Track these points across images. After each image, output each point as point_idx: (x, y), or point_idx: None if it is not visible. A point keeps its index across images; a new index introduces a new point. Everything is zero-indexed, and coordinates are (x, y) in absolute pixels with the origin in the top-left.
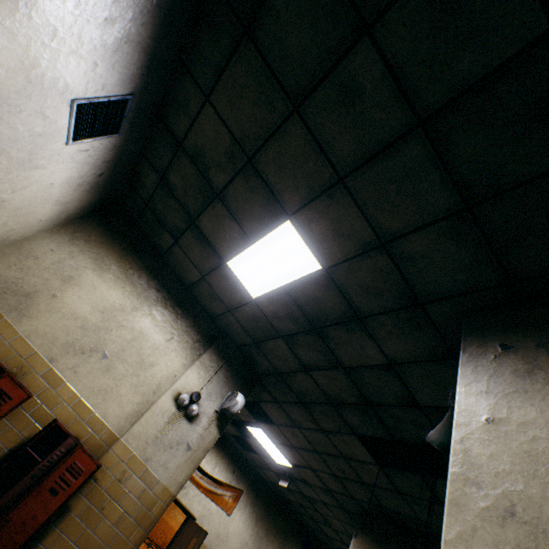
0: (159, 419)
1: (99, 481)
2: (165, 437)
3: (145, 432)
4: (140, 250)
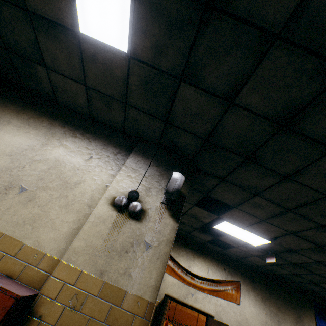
0: (100, 227)
1: (46, 318)
2: (114, 244)
3: (89, 245)
4: (35, 105)
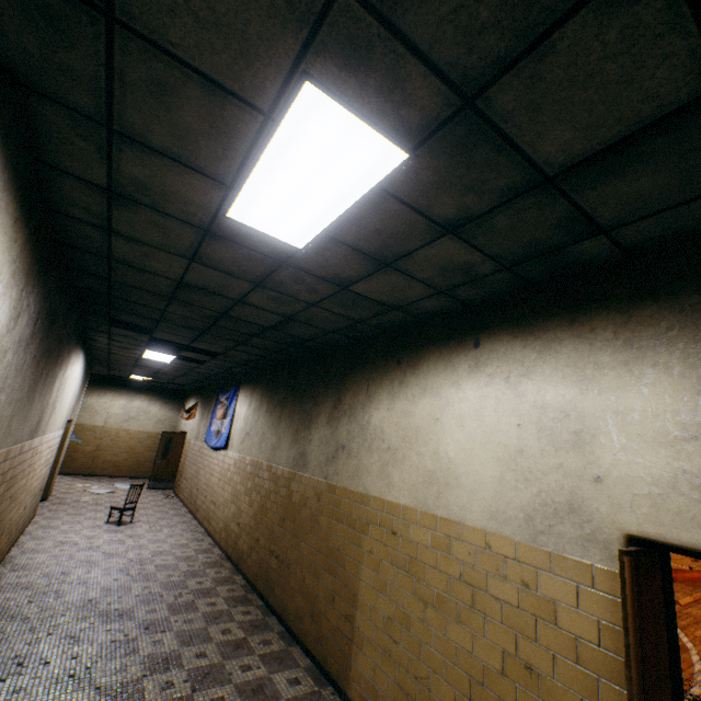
0: None
1: None
2: None
3: None
4: None
